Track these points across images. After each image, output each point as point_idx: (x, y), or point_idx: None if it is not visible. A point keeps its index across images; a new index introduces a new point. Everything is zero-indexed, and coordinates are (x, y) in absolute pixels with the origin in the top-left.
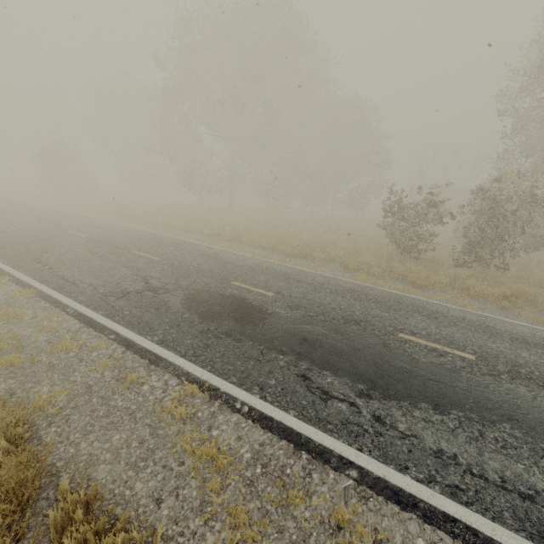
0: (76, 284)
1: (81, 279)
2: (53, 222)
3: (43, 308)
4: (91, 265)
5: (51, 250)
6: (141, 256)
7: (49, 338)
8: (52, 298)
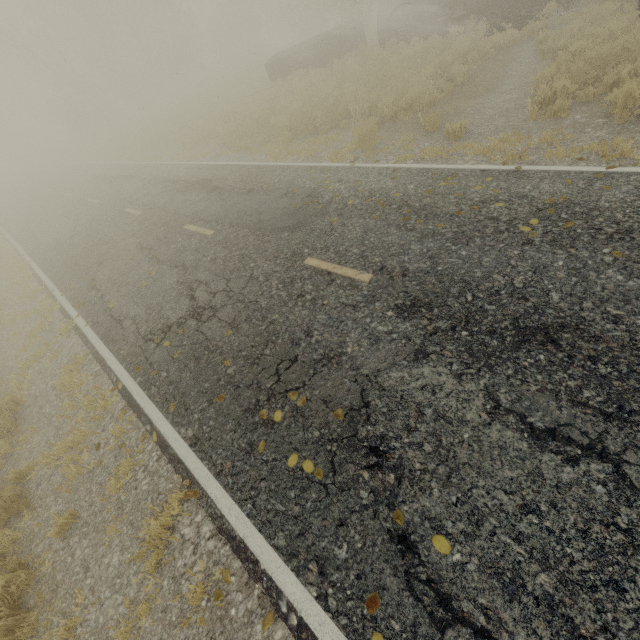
0: None
1: None
2: None
3: None
4: None
5: None
6: None
7: None
8: None
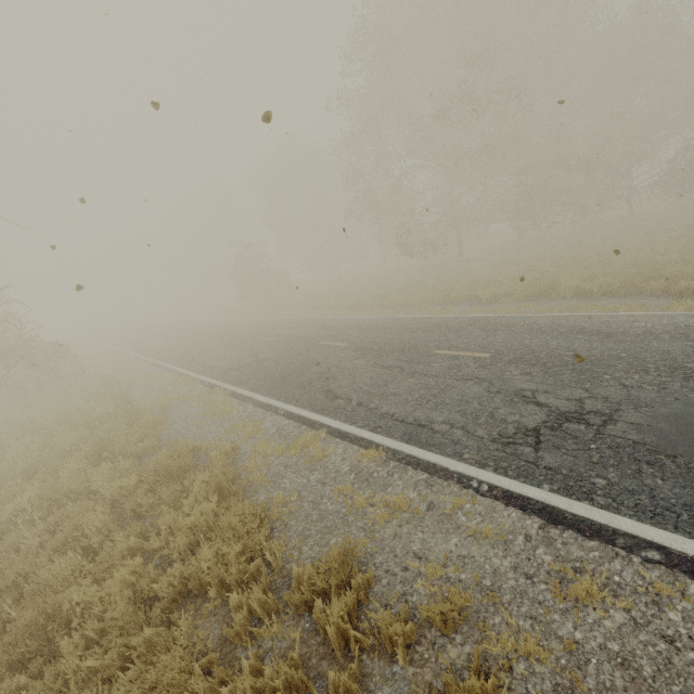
0: (427, 426)
1: (422, 415)
2: (290, 336)
3: (424, 482)
4: (407, 388)
5: (330, 374)
6: (455, 356)
7: (513, 562)
8: (421, 462)
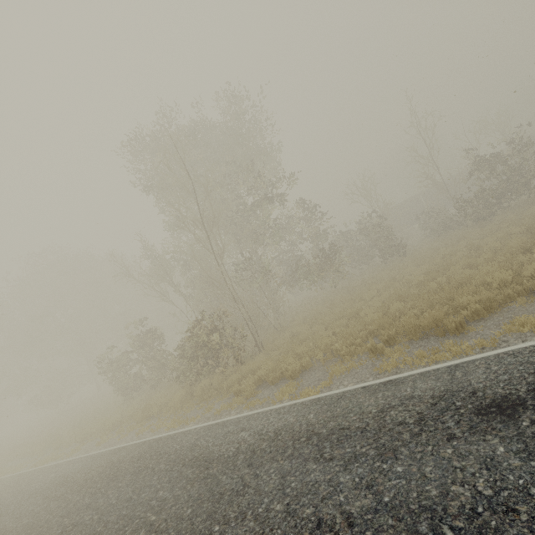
0: None
1: None
2: None
3: None
4: None
5: None
6: None
7: None
8: None
